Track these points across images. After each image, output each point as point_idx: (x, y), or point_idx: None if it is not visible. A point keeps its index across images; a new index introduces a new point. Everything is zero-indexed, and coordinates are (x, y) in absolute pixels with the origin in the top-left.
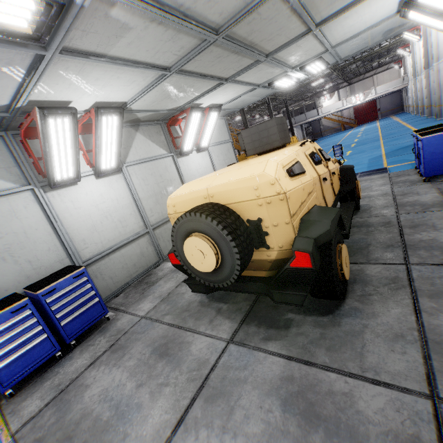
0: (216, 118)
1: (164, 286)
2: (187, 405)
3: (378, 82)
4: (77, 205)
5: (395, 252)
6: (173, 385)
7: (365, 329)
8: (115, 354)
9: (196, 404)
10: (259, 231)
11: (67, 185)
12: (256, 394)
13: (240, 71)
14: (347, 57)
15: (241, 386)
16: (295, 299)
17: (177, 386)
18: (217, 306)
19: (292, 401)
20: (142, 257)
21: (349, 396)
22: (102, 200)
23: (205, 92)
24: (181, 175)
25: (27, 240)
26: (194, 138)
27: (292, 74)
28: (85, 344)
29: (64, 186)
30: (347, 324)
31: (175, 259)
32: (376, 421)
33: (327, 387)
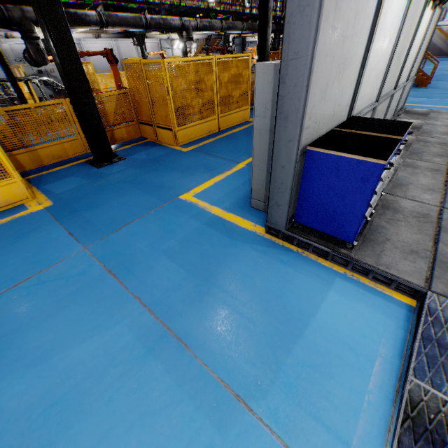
0: None
1: (417, 179)
2: None
3: None
4: (382, 26)
5: None
6: None
7: None
8: None
9: None
10: None
11: None
12: None
13: None
14: None
15: None
16: None
17: None
18: None
19: None
20: None
21: None
22: (388, 33)
23: None
24: (414, 38)
25: (353, 56)
26: None
27: None
28: (382, 217)
29: None
30: None
31: None
32: None
33: None
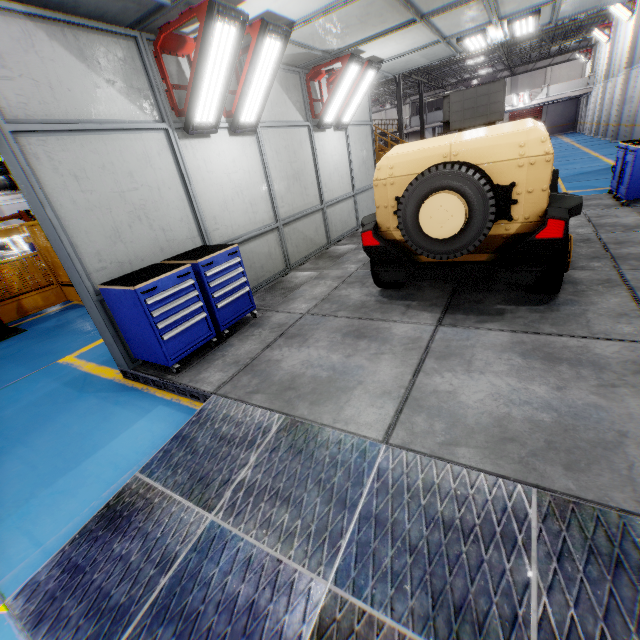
0: (371, 80)
1: (313, 290)
2: (417, 363)
3: (552, 78)
4: (210, 167)
5: (602, 262)
6: (390, 353)
7: (586, 312)
8: (293, 340)
9: (428, 361)
10: (507, 199)
11: (200, 135)
12: (490, 352)
13: (446, 8)
14: (564, 20)
15: (470, 349)
16: (526, 277)
17: (396, 354)
18: (403, 303)
19: (530, 353)
20: (269, 259)
21: (584, 347)
22: (234, 168)
23: (385, 32)
24: (316, 158)
25: (160, 200)
26: (339, 106)
27: (490, 31)
28: (240, 335)
29: (196, 136)
30: (566, 310)
31: (371, 239)
32: (613, 357)
33: (561, 344)
